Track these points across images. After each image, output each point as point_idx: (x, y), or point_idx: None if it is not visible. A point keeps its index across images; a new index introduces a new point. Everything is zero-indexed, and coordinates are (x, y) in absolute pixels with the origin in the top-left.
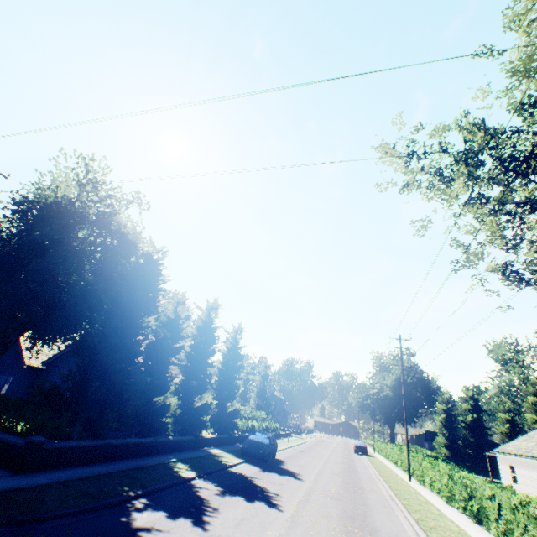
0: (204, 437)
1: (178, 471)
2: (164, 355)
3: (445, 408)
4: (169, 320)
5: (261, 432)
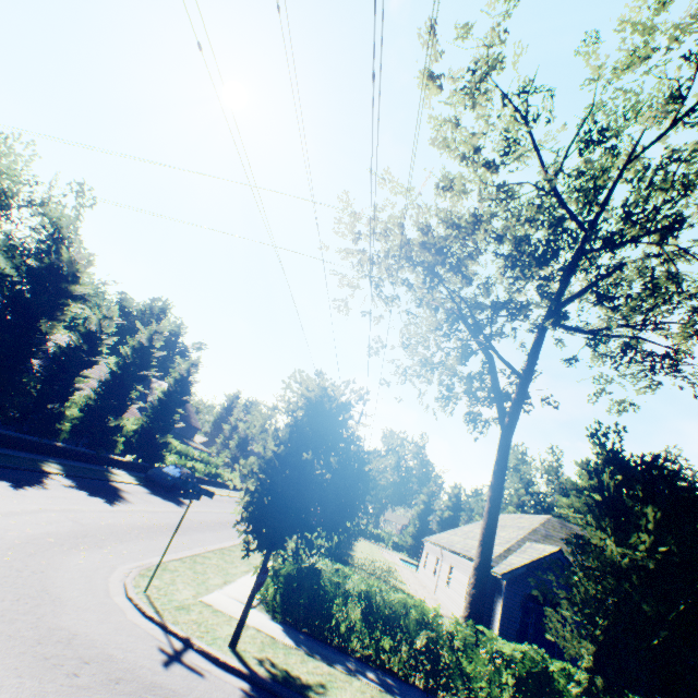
0: (110, 457)
1: (44, 466)
2: (73, 365)
3: (427, 500)
4: (89, 332)
5: (176, 466)
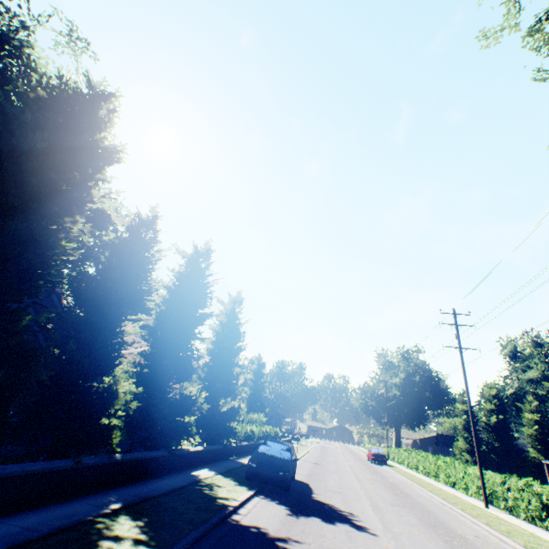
0: (184, 451)
1: None
2: (111, 301)
3: (467, 408)
4: (124, 244)
5: (275, 441)
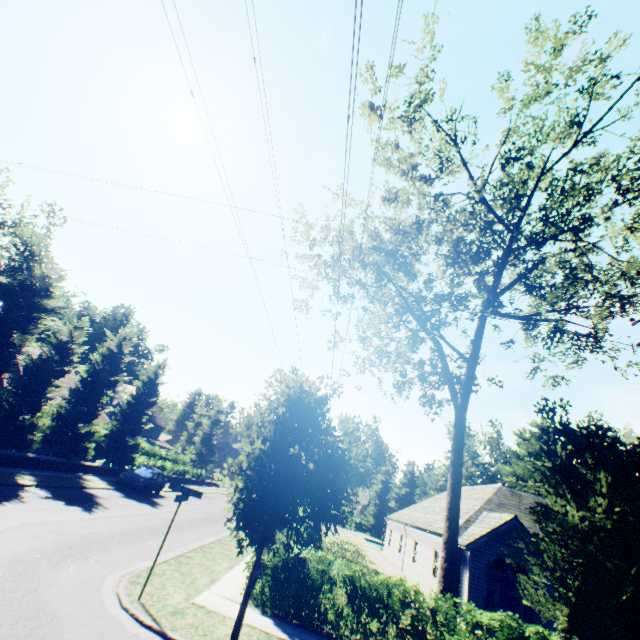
0: (82, 463)
1: (18, 478)
2: (45, 376)
3: (384, 479)
4: (60, 343)
5: (148, 467)
